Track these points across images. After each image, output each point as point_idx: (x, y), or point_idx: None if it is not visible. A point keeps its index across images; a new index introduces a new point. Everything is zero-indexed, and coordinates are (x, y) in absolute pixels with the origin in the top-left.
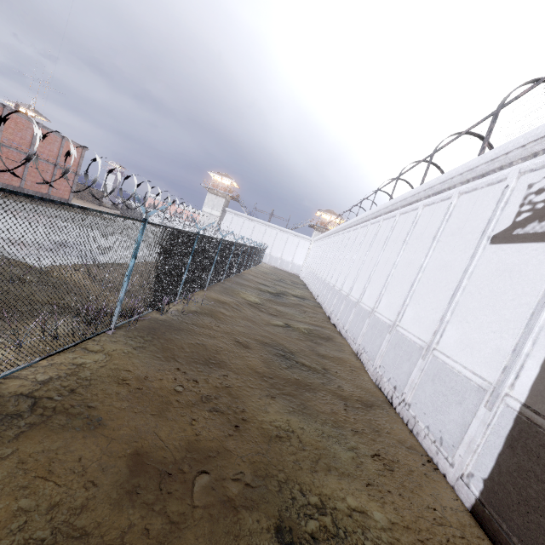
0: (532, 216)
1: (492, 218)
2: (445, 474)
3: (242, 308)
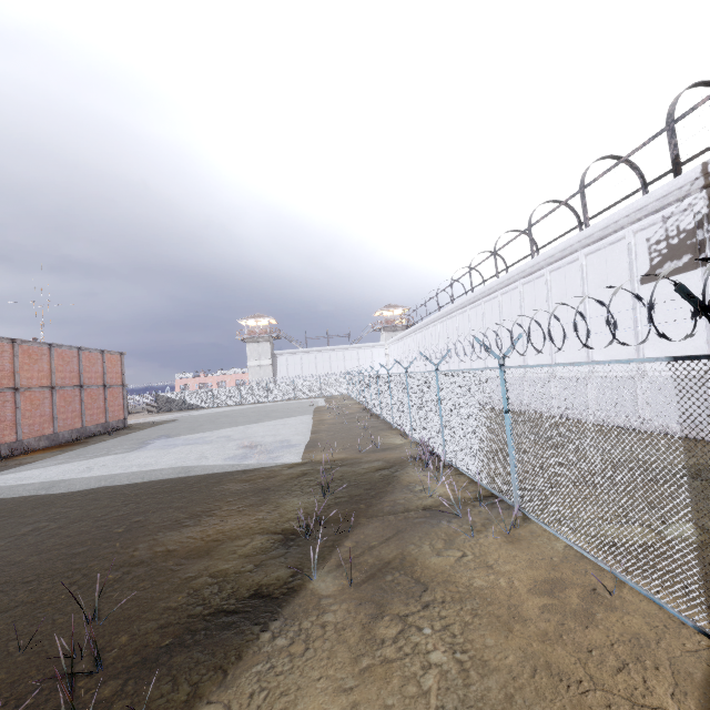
0: (663, 259)
1: (631, 267)
2: None
3: None
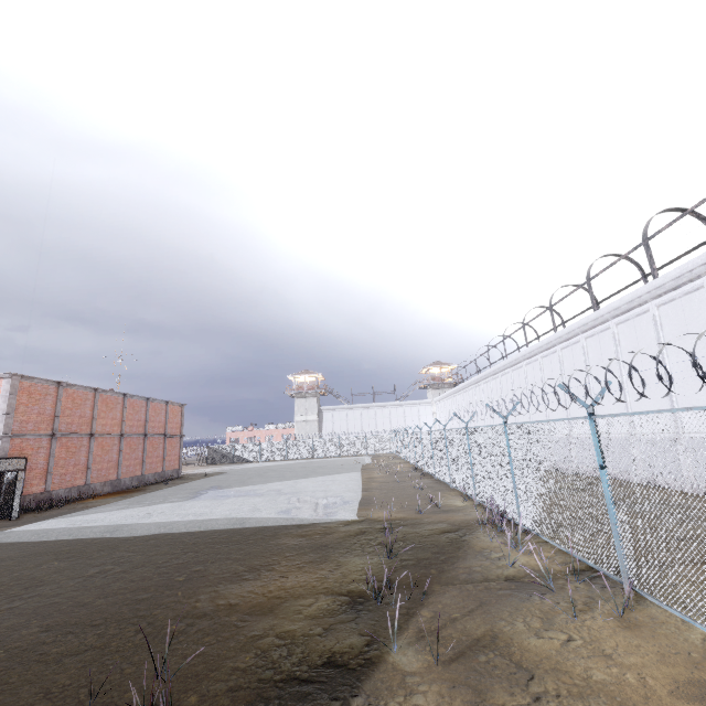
0: None
1: None
2: None
3: None
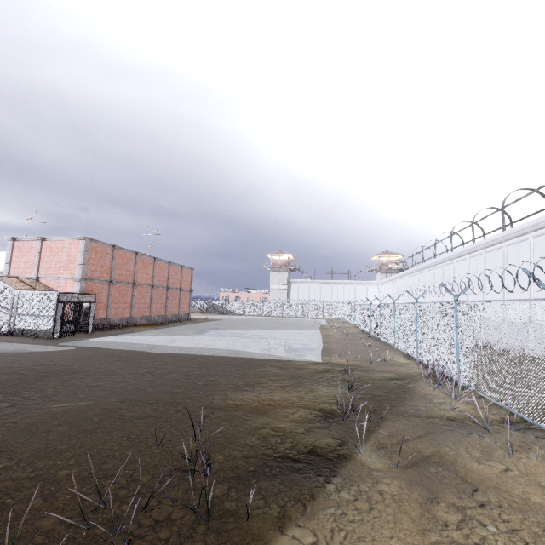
0: None
1: None
2: None
3: None
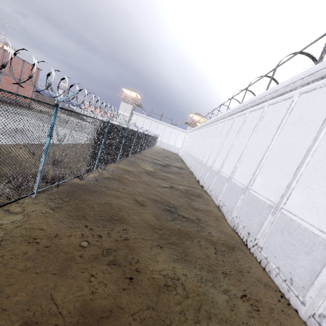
0: None
1: None
2: (297, 310)
3: (141, 175)
